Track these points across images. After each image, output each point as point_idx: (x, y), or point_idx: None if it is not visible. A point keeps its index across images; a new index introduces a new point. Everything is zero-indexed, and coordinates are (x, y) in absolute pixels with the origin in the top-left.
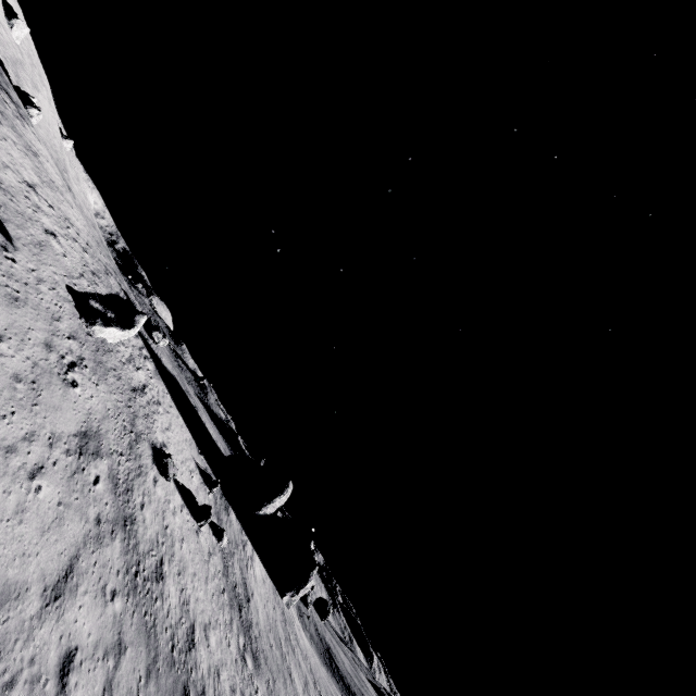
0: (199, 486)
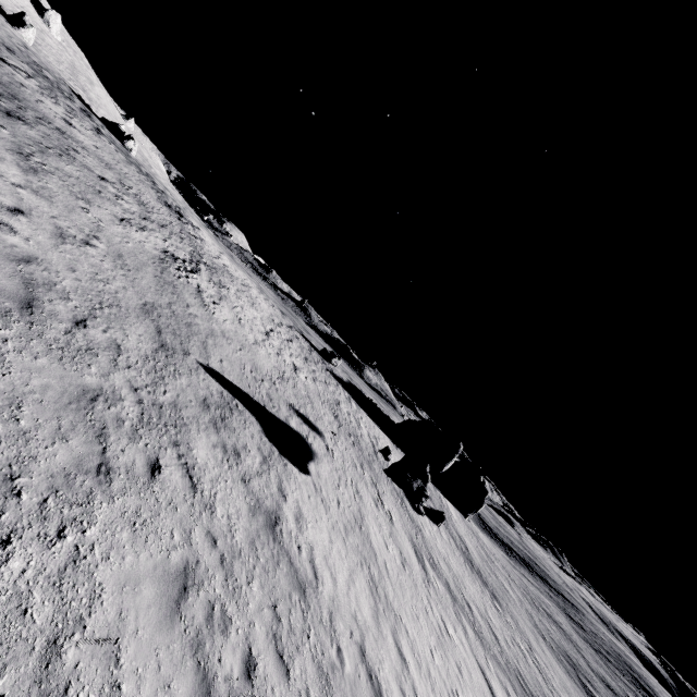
0: None
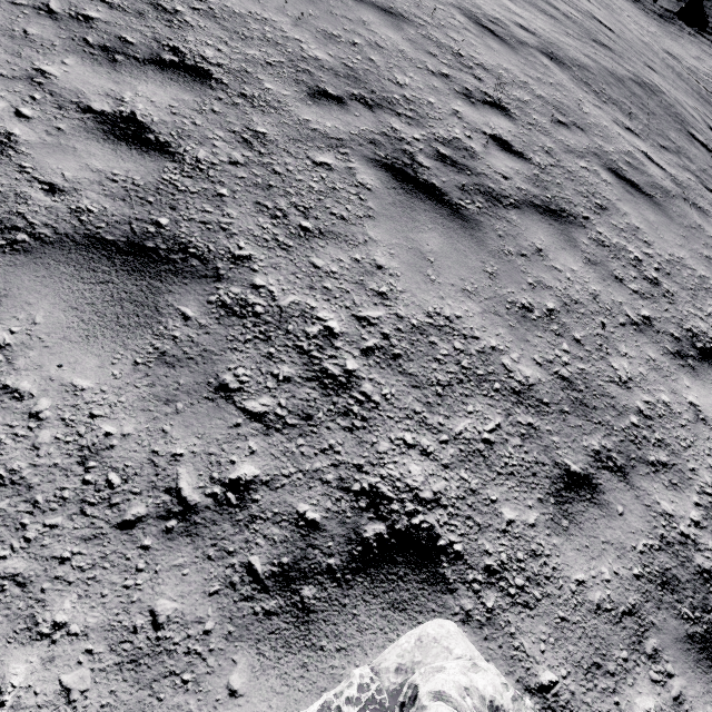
0: None
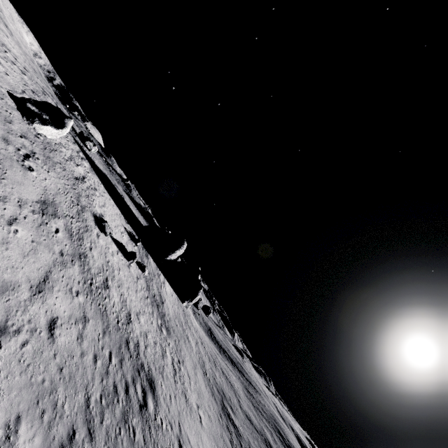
0: (128, 241)
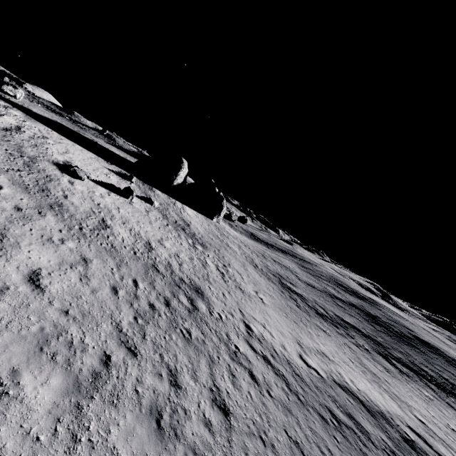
0: (119, 181)
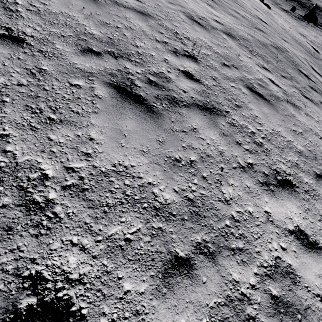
0: None
